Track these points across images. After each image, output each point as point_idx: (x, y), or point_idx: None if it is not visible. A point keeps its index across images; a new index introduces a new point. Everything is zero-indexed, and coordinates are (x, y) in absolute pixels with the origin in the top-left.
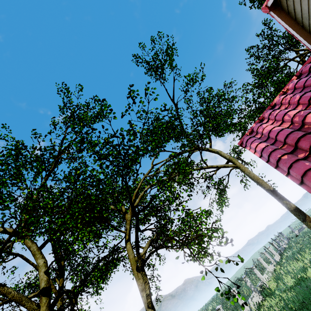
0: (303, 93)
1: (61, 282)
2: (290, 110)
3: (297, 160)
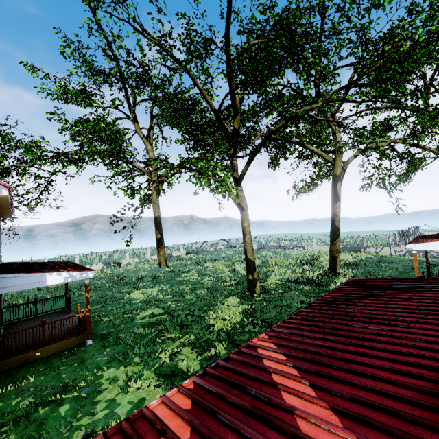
0: None
1: None
2: None
3: None
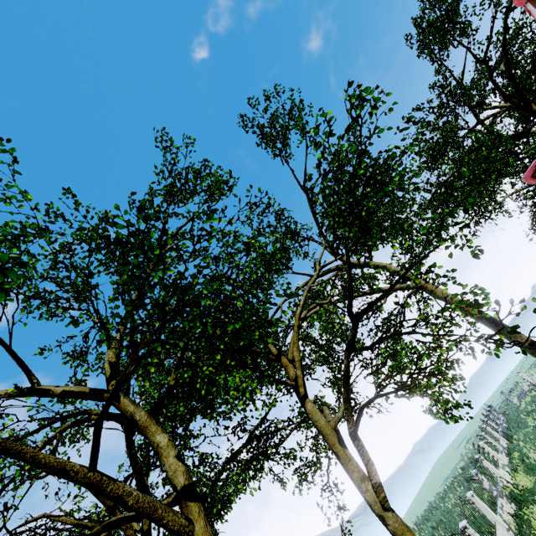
0: None
1: (147, 521)
2: None
3: None
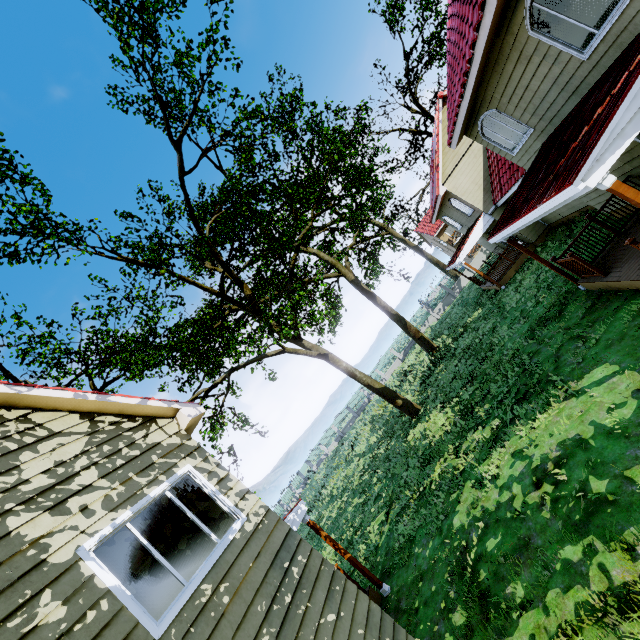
0: None
1: None
2: None
3: None
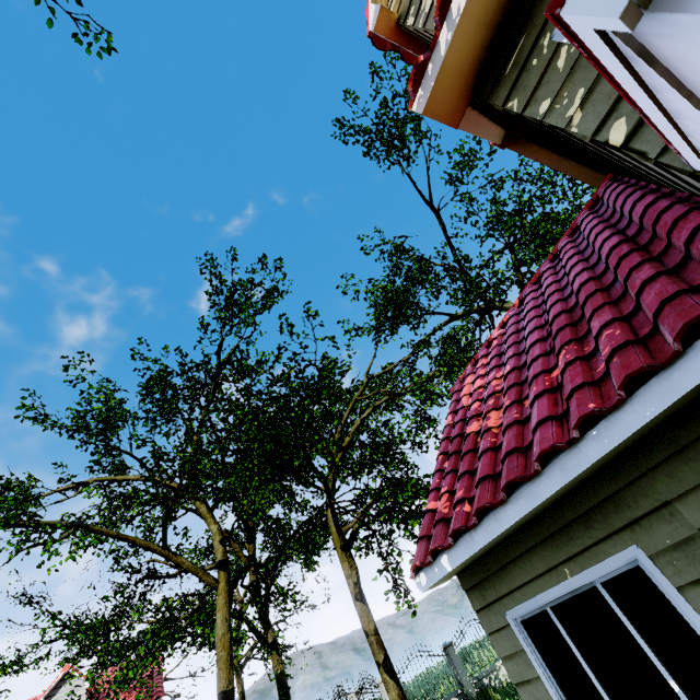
0: (494, 355)
1: (252, 549)
2: (481, 375)
3: (439, 470)
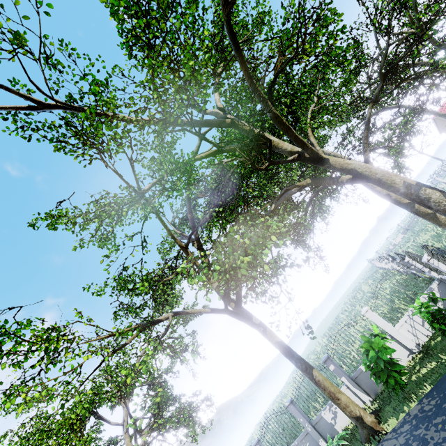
0: None
1: (206, 260)
2: None
3: None
